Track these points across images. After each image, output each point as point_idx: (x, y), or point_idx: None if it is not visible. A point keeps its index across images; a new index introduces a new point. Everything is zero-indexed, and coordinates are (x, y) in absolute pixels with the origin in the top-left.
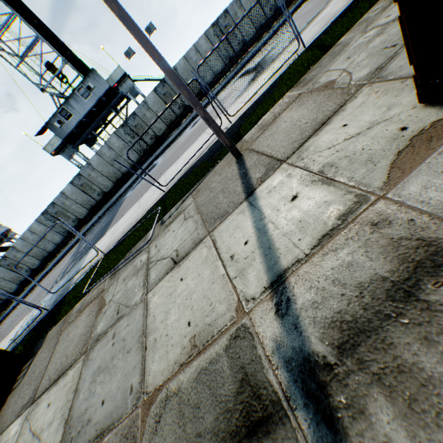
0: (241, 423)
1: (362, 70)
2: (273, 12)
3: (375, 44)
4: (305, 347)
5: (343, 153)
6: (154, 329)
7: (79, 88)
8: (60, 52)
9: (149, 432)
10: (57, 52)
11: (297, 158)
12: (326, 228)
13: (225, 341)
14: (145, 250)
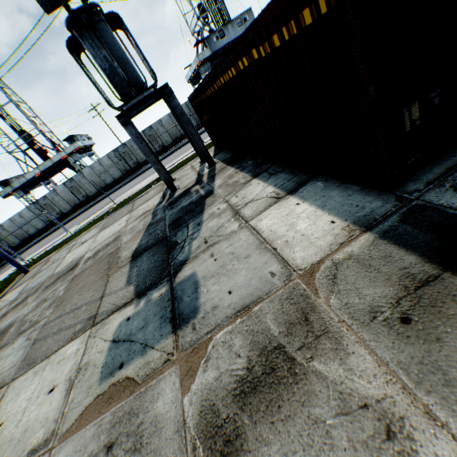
0: None
1: None
2: None
3: None
4: None
5: None
6: None
7: (237, 19)
8: None
9: None
10: None
11: None
12: None
13: None
14: None
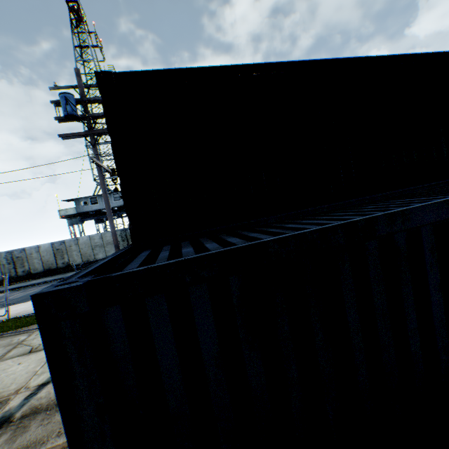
0: None
1: None
2: None
3: None
4: (15, 413)
5: None
6: None
7: (116, 193)
8: None
9: None
10: None
11: None
12: None
13: None
14: (31, 333)
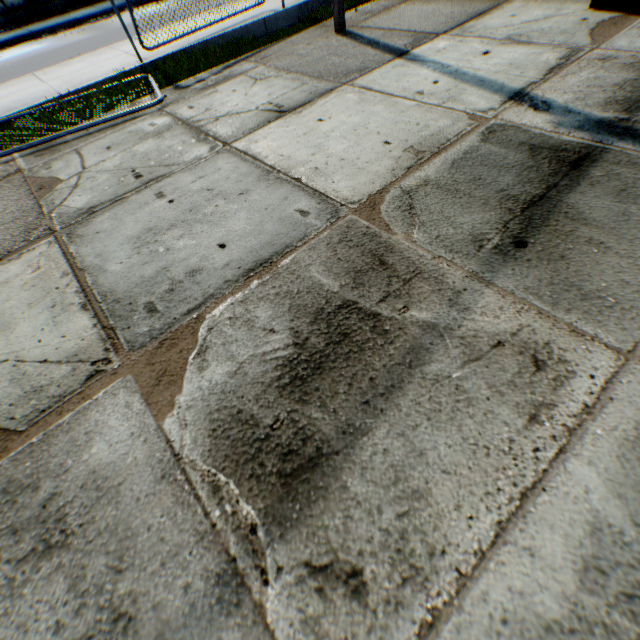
0: (556, 167)
1: None
2: None
3: None
4: (591, 118)
5: (528, 30)
6: (301, 163)
7: None
8: None
9: (402, 220)
10: None
11: (462, 33)
12: (550, 66)
13: (476, 138)
14: (154, 114)
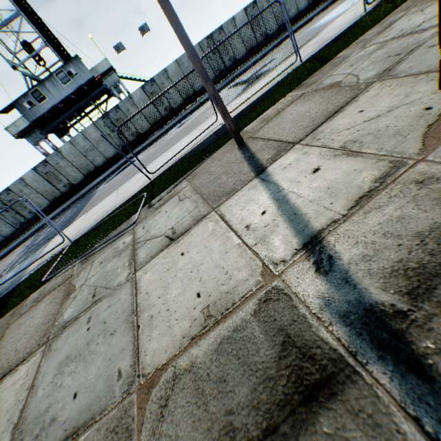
0: (291, 390)
1: (369, 72)
2: (263, 38)
3: (377, 55)
4: (364, 299)
5: (365, 131)
6: (149, 306)
7: (59, 72)
8: (41, 34)
9: (152, 421)
10: (38, 32)
11: (312, 139)
12: (362, 190)
13: (252, 306)
14: (129, 232)
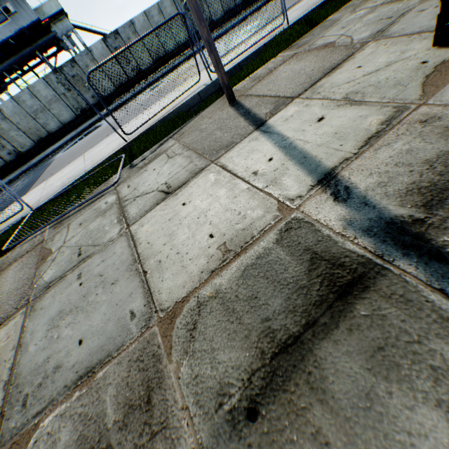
0: (325, 292)
1: (362, 34)
2: None
3: (369, 18)
4: (384, 215)
5: (366, 84)
6: (154, 253)
7: None
8: None
9: (182, 343)
10: None
11: (312, 93)
12: (370, 132)
13: (273, 236)
14: (111, 192)
